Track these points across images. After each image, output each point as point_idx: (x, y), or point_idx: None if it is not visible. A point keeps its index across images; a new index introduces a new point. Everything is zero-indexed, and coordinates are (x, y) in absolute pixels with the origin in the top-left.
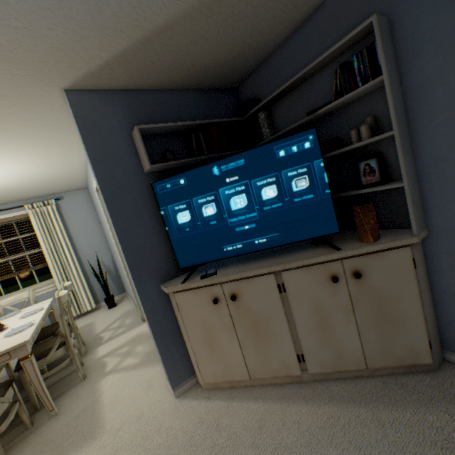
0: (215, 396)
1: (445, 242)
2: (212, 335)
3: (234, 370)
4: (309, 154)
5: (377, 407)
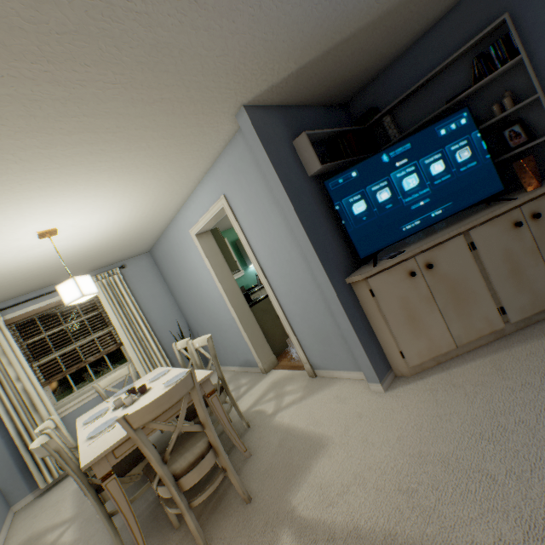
0: (426, 375)
1: None
2: (412, 312)
3: (439, 343)
4: (466, 129)
5: None
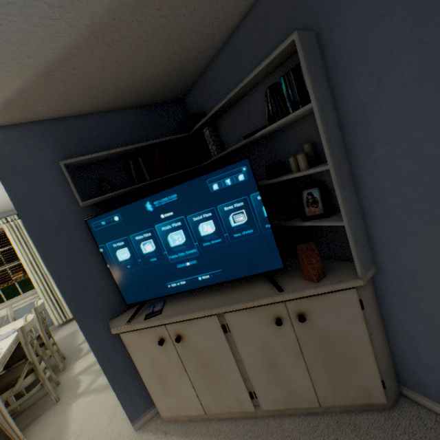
0: (172, 430)
1: (394, 282)
2: (164, 373)
3: (189, 405)
4: (244, 187)
5: None
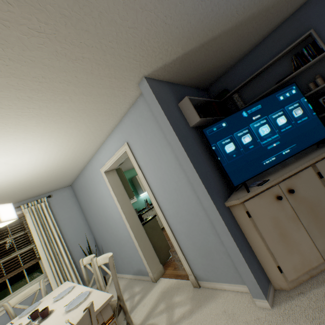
0: (305, 289)
1: None
2: (283, 230)
3: (309, 257)
4: (296, 96)
5: None
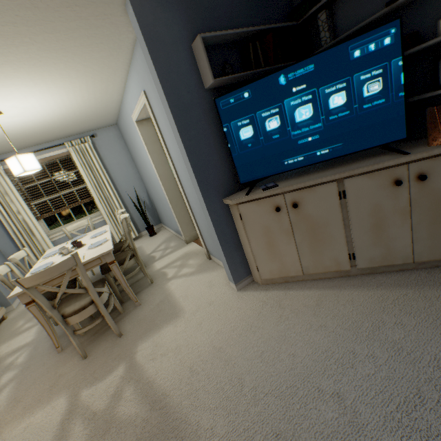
0: (271, 288)
1: None
2: (272, 240)
3: (289, 268)
4: (388, 52)
5: (422, 288)
